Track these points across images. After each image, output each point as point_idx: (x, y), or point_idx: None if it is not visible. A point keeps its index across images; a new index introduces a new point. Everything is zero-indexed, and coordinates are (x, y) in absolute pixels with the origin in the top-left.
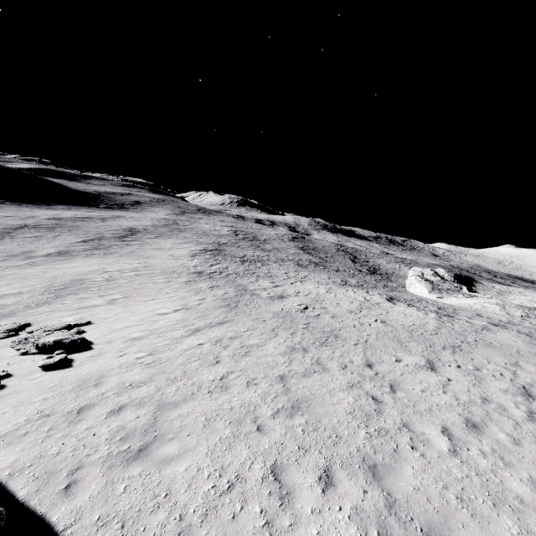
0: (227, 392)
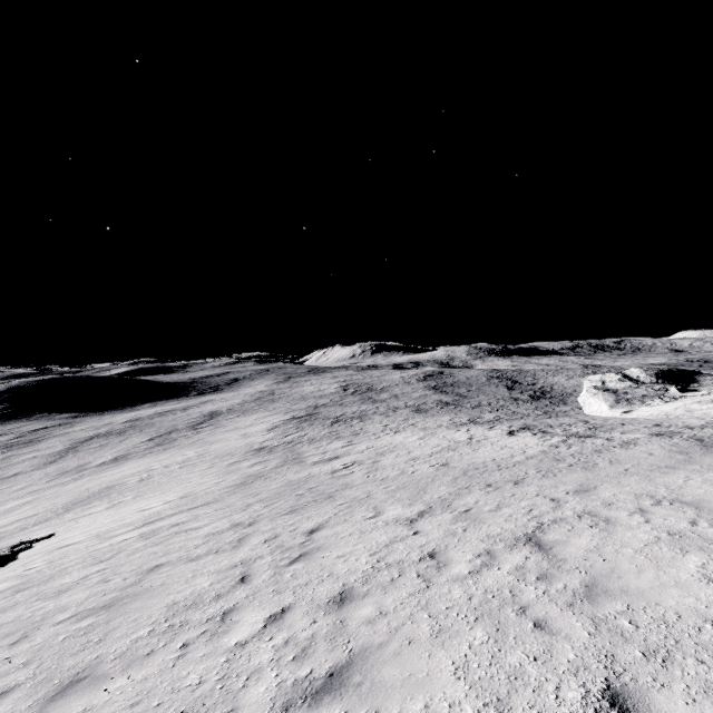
0: (56, 597)
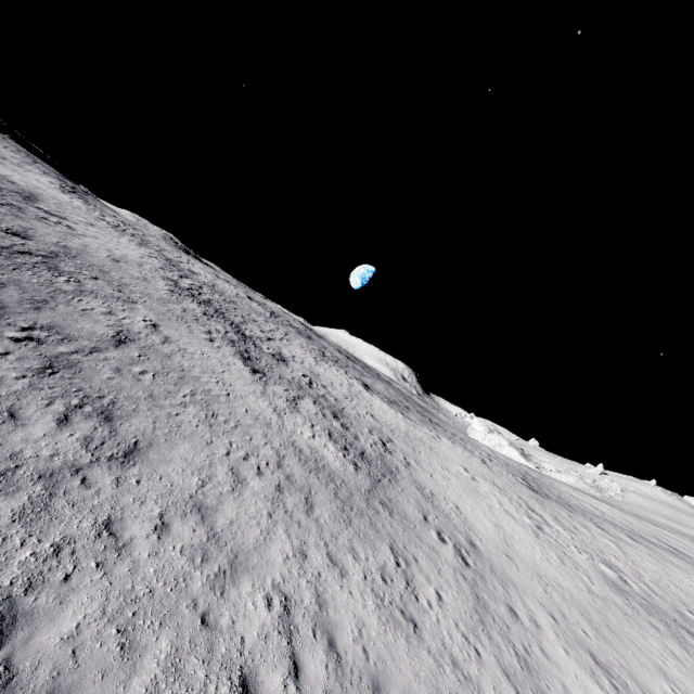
0: None
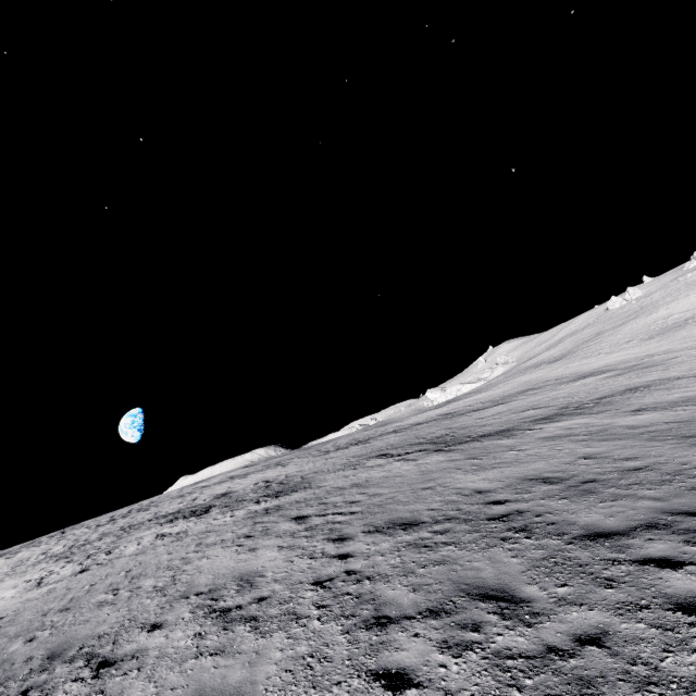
0: None
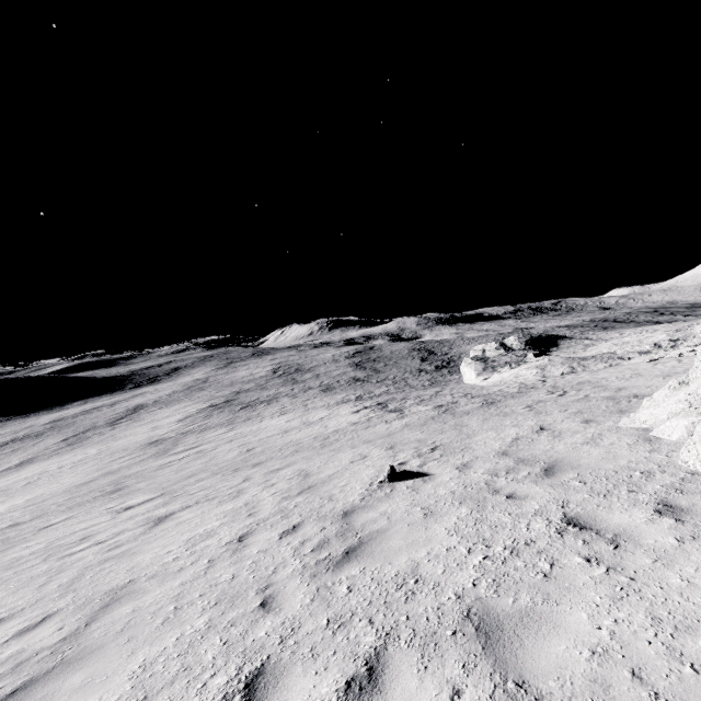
0: None
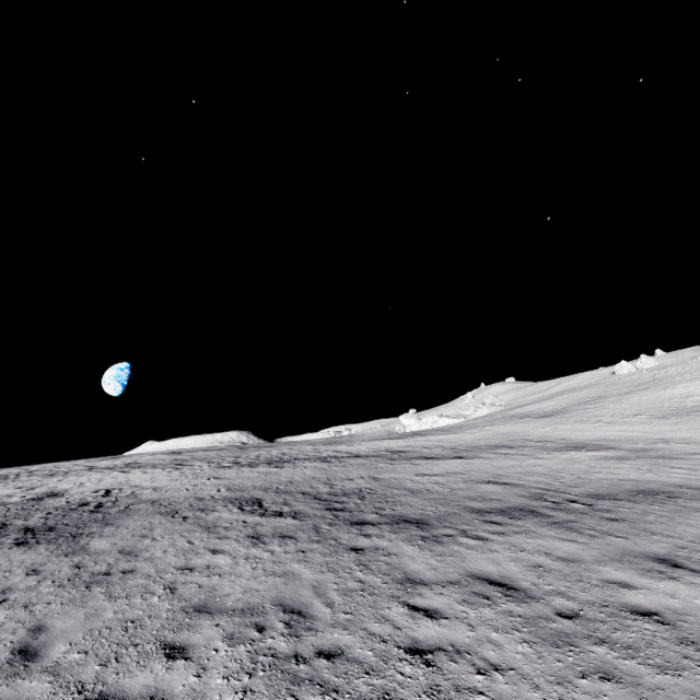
0: None
